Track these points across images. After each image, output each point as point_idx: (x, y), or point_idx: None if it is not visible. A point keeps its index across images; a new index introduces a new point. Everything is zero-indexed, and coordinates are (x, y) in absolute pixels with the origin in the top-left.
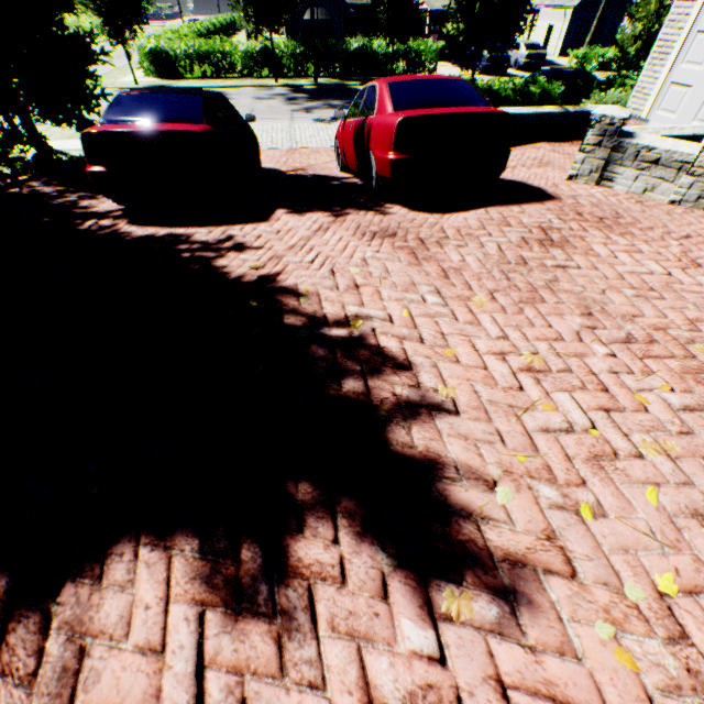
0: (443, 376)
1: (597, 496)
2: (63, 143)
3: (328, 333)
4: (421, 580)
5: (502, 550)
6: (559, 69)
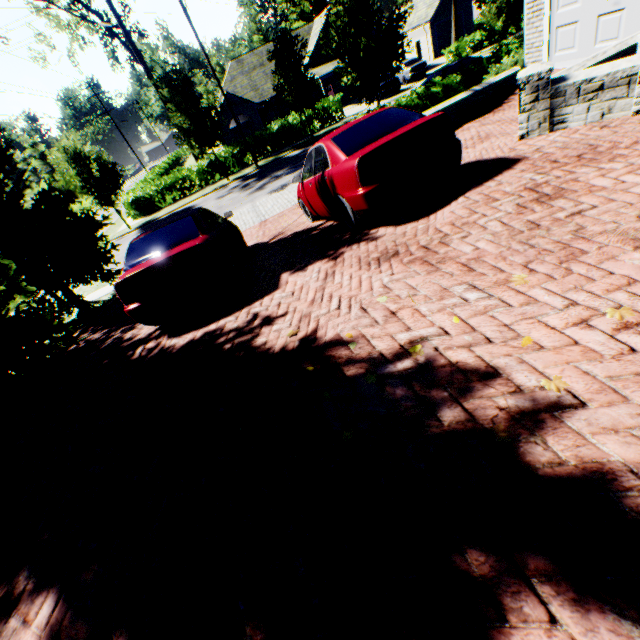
0: (538, 369)
1: None
2: (94, 294)
3: (394, 370)
4: None
5: None
6: (446, 66)
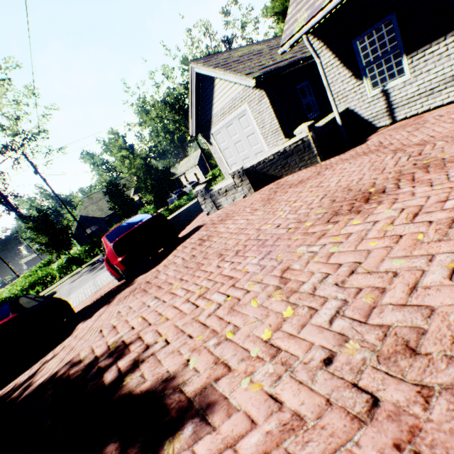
0: (161, 332)
1: (235, 323)
2: None
3: (97, 363)
4: (152, 452)
5: (195, 391)
6: (201, 183)
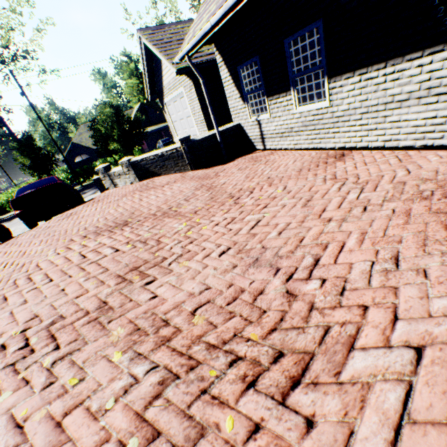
0: None
1: None
2: None
3: None
4: None
5: None
6: (174, 141)
